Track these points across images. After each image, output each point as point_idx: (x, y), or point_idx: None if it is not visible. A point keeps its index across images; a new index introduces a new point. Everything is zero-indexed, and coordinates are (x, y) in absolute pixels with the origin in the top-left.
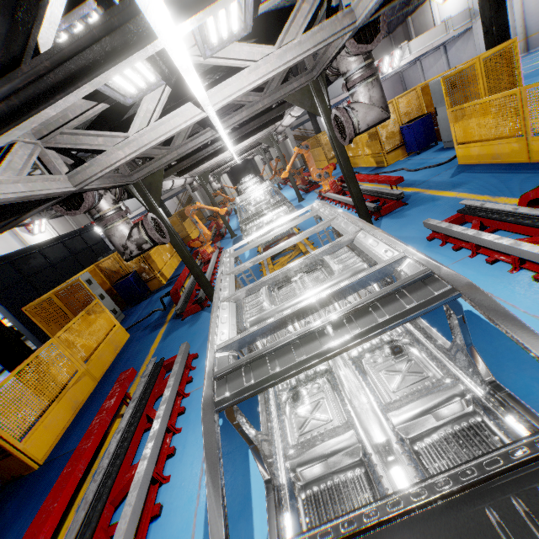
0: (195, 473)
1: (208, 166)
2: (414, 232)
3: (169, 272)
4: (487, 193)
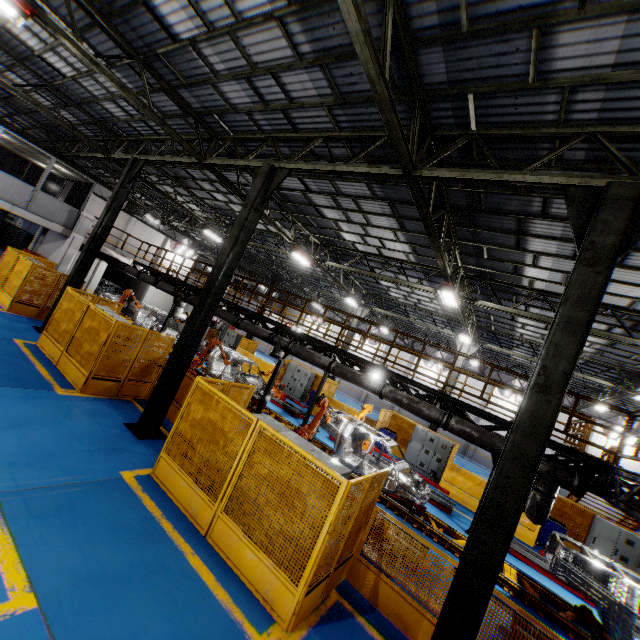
0: None
1: None
2: None
3: None
4: None
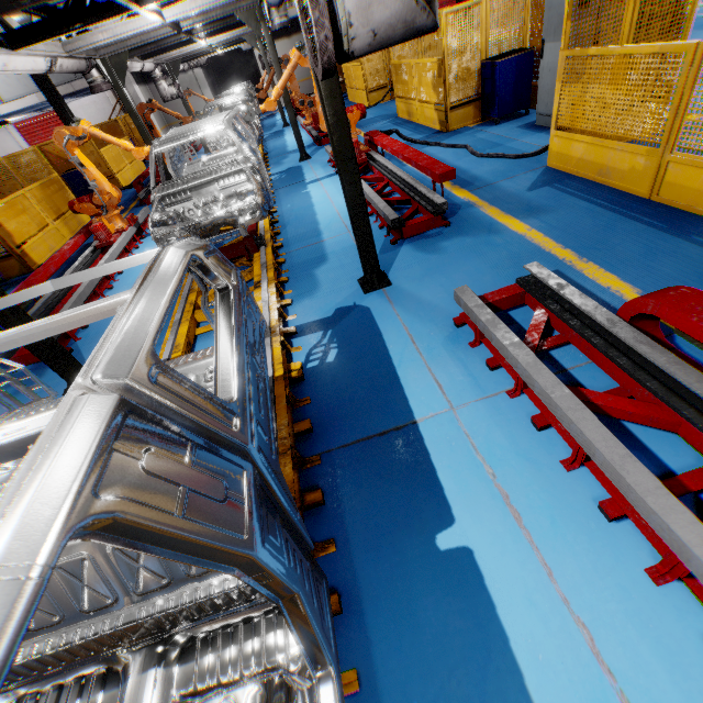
0: None
1: (108, 41)
2: (440, 296)
3: (52, 246)
4: (573, 245)
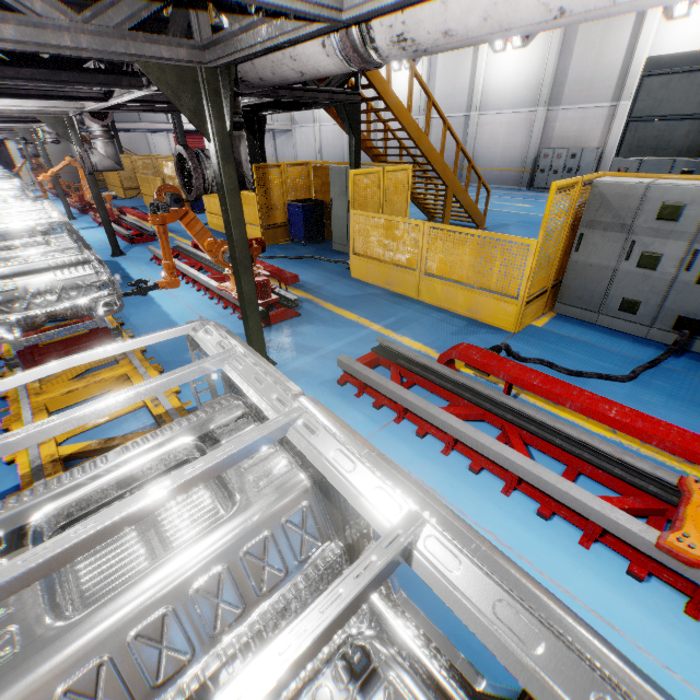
0: None
1: None
2: (147, 256)
3: None
4: None
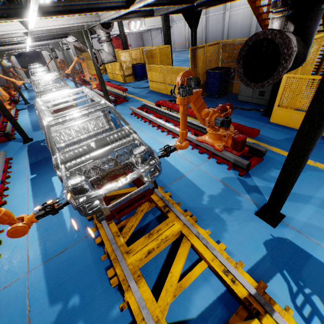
0: (24, 190)
1: (6, 48)
2: (127, 112)
3: None
4: (153, 102)
